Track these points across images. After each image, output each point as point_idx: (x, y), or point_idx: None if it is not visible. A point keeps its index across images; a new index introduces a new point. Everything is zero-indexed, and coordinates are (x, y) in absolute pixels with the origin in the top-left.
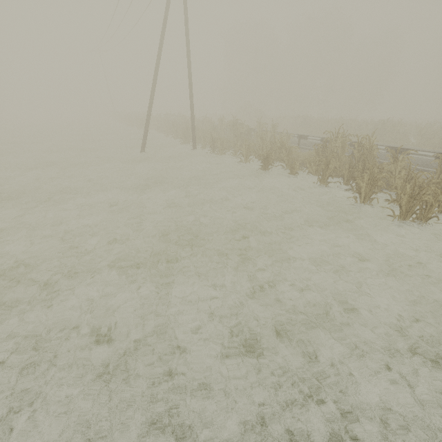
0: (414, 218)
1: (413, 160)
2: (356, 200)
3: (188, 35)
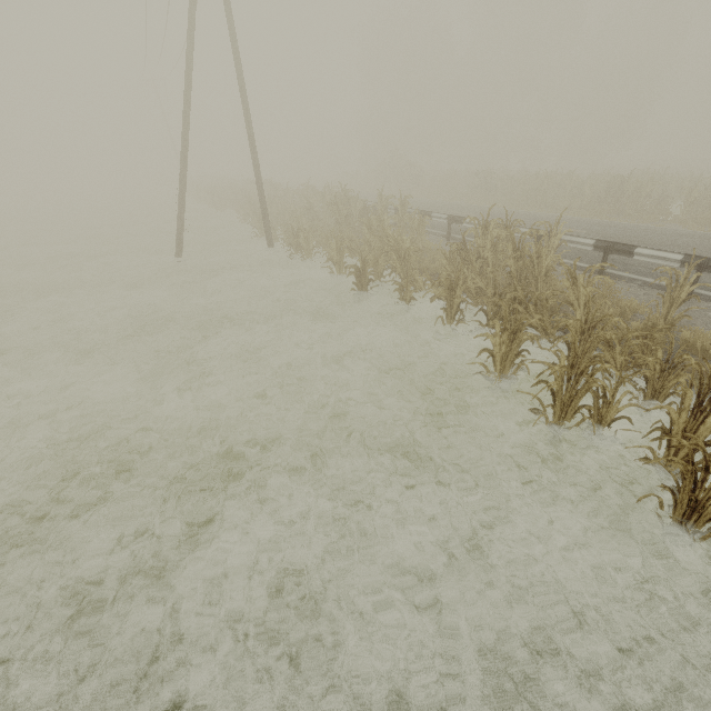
0: (580, 421)
1: (648, 263)
2: (487, 368)
3: (237, 48)
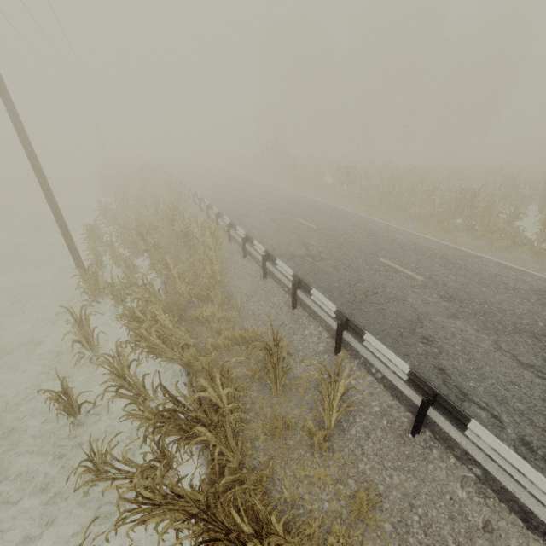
0: None
1: (496, 396)
2: None
3: None
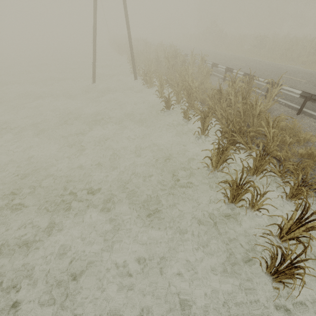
0: (241, 205)
1: None
2: (208, 165)
3: None
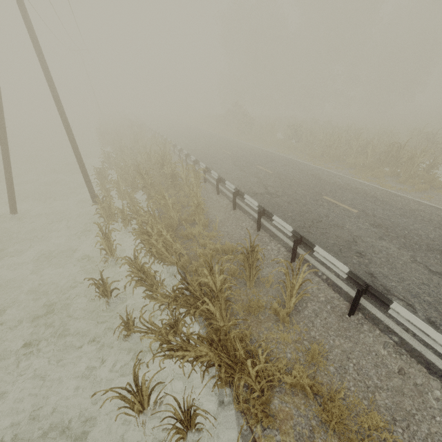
0: None
1: (411, 292)
2: None
3: (36, 41)
